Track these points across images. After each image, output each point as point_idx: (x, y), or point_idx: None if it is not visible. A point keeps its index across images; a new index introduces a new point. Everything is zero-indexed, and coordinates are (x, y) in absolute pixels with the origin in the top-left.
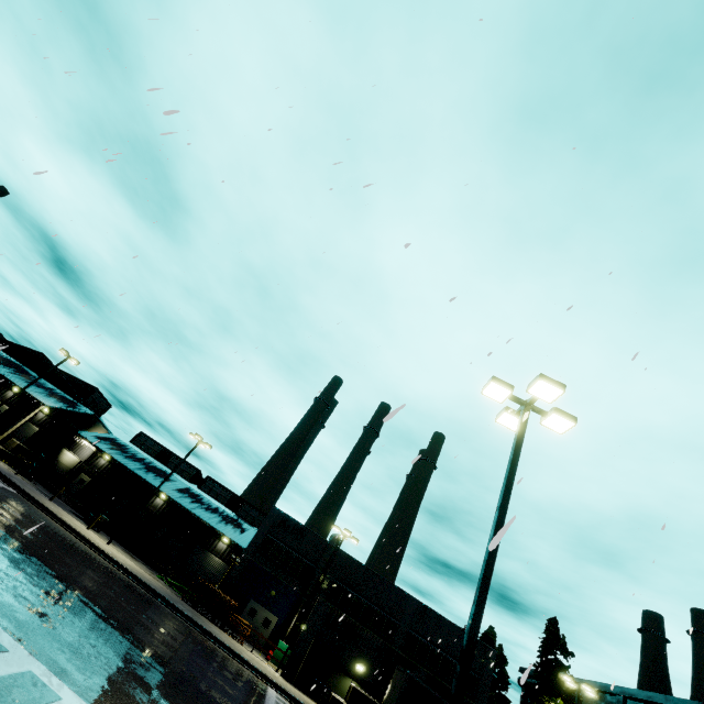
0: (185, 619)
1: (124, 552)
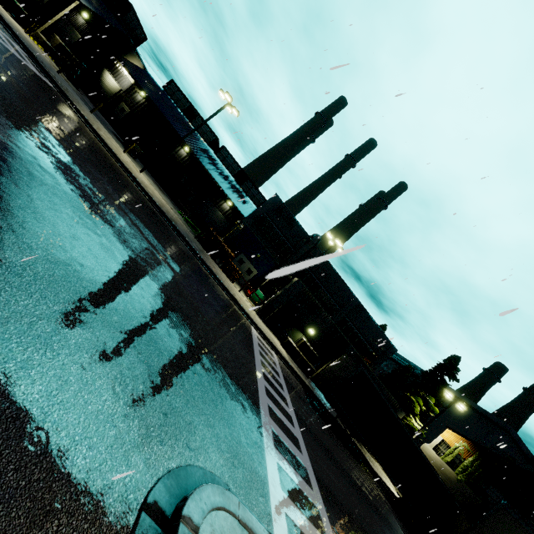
0: (197, 258)
1: (154, 184)
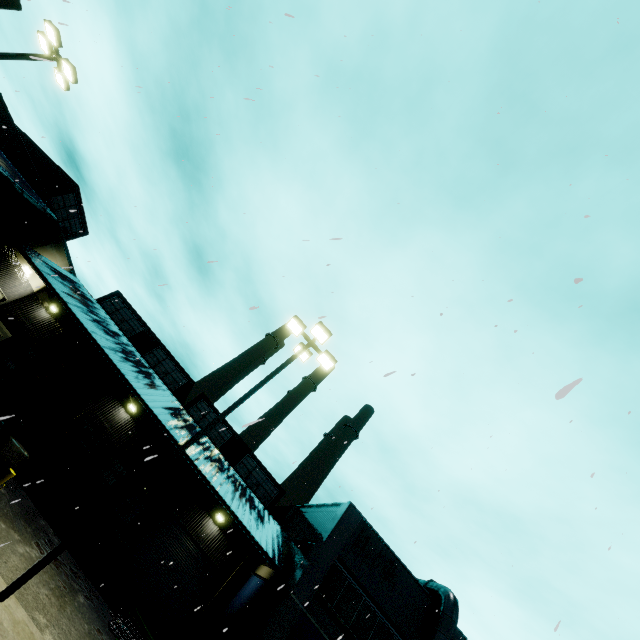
0: None
1: (41, 554)
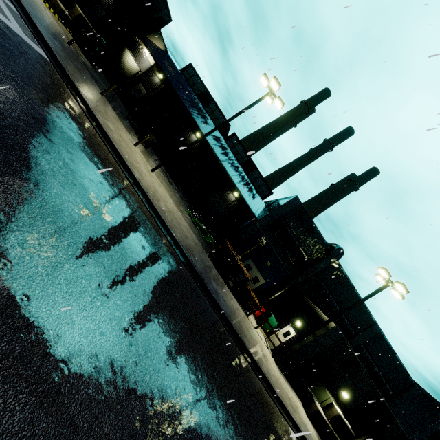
0: (220, 317)
1: (164, 177)
